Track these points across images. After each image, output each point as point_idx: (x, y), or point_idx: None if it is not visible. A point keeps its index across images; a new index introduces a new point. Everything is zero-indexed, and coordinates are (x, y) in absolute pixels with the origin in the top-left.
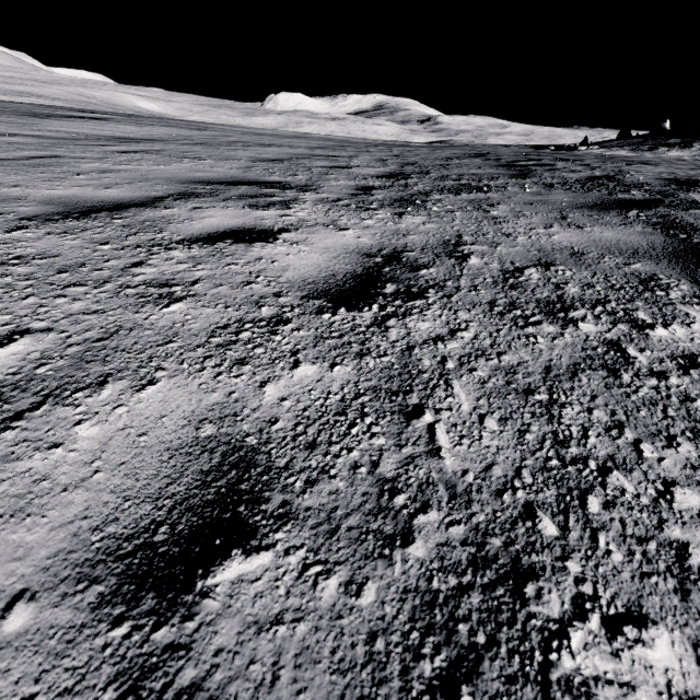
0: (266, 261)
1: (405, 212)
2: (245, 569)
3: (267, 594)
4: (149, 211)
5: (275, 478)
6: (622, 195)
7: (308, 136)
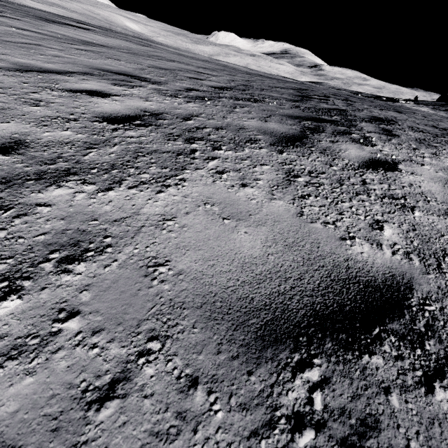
0: (92, 103)
1: (192, 102)
2: (0, 157)
3: (2, 162)
4: (59, 76)
5: (26, 148)
6: (325, 116)
7: (215, 61)
